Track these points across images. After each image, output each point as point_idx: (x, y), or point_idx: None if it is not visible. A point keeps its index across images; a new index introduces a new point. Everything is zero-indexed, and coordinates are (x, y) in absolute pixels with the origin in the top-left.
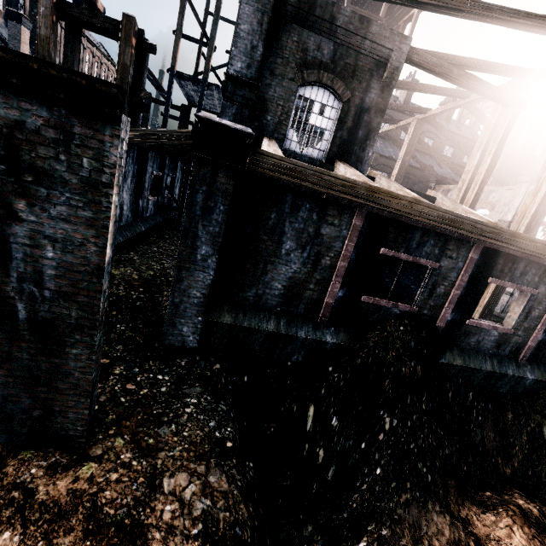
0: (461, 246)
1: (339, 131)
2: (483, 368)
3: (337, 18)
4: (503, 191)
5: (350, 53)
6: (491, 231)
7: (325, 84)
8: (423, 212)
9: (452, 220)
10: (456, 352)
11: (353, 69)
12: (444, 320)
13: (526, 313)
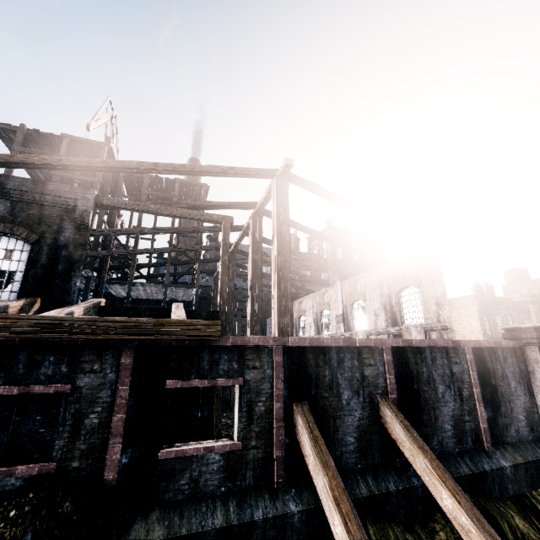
0: (103, 354)
1: (32, 270)
2: (206, 528)
3: (7, 183)
4: (330, 291)
5: (32, 206)
6: (125, 326)
7: (5, 233)
8: (3, 326)
9: (56, 325)
10: (157, 515)
11: (39, 217)
12: (114, 466)
13: (248, 412)
